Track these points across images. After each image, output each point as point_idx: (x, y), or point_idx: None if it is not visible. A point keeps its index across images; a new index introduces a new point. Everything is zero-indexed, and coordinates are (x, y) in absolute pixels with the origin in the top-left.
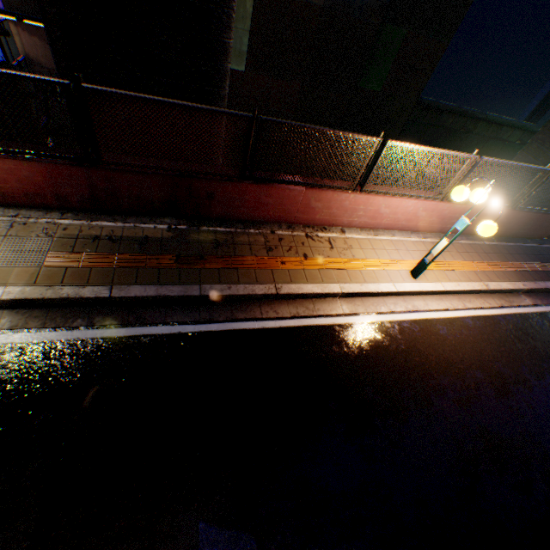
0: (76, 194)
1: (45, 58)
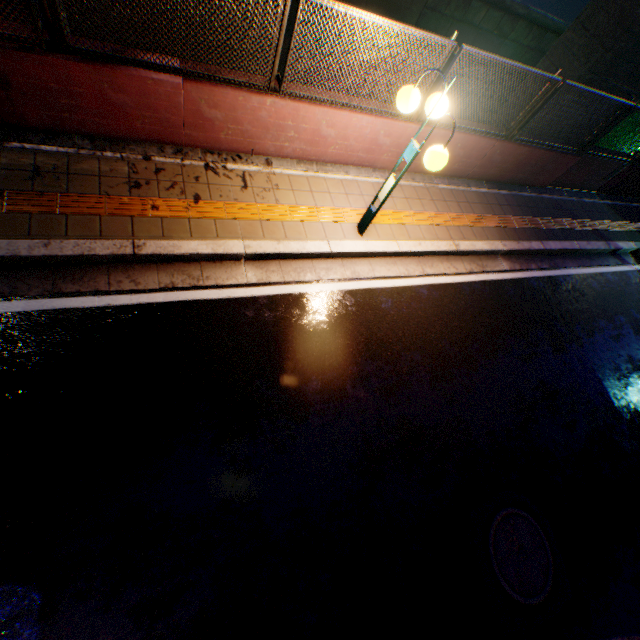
0: None
1: None
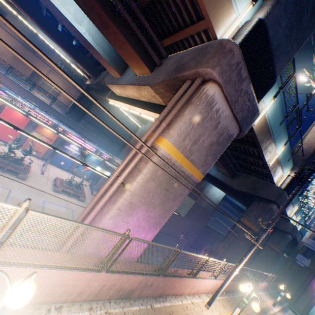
0: None
1: None
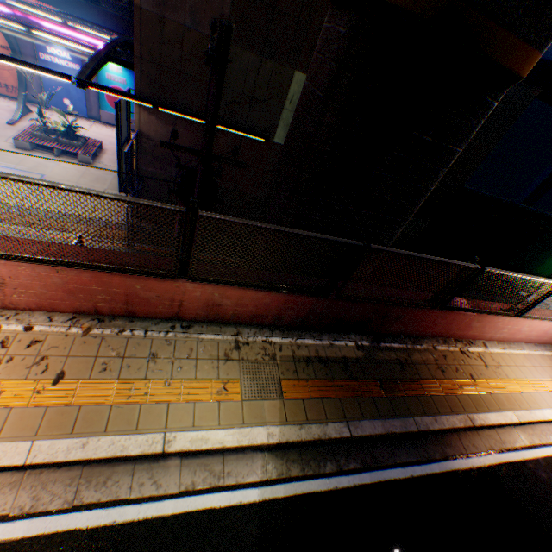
0: (291, 315)
1: (155, 133)
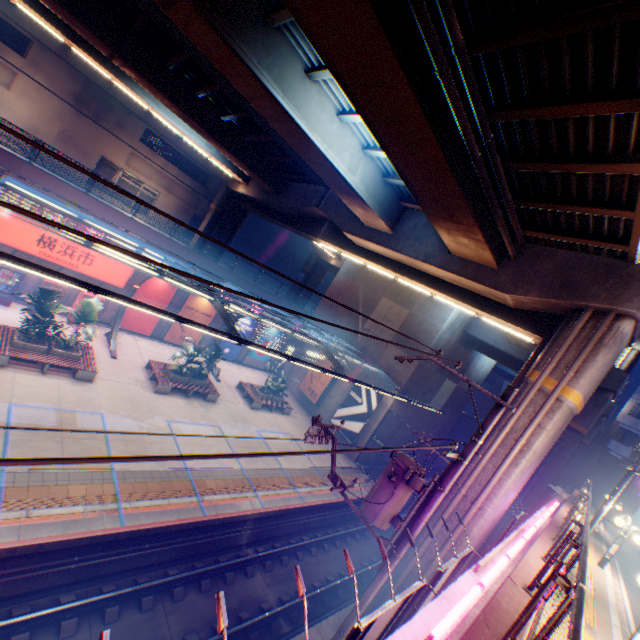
0: None
1: (392, 409)
